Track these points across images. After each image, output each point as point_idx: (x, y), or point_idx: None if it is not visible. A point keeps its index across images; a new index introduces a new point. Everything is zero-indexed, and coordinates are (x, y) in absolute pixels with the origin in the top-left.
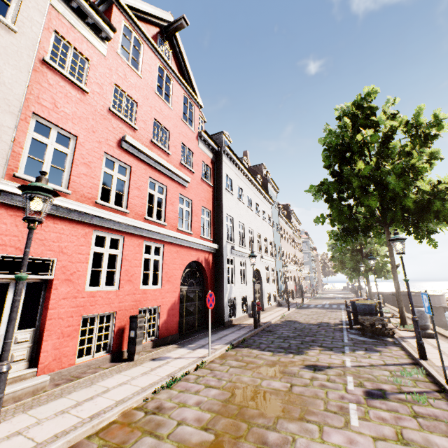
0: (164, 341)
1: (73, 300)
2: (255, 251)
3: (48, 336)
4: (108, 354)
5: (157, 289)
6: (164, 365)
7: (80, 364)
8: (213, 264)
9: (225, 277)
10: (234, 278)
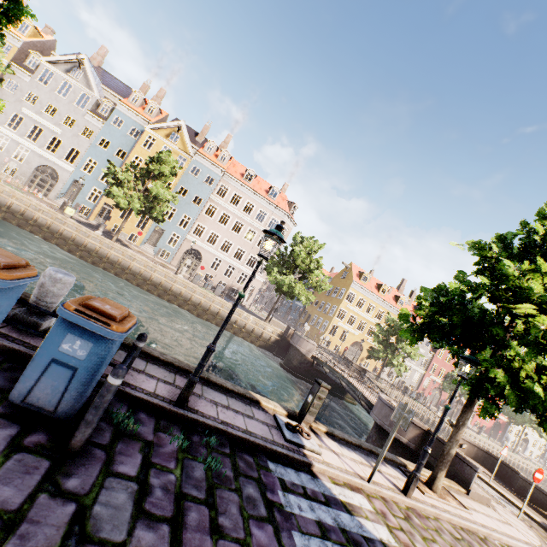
0: (484, 433)
1: (476, 417)
2: (528, 430)
3: (472, 420)
4: (476, 428)
5: (487, 422)
6: (487, 435)
7: (473, 426)
8: (504, 424)
9: (507, 430)
10: (511, 433)
